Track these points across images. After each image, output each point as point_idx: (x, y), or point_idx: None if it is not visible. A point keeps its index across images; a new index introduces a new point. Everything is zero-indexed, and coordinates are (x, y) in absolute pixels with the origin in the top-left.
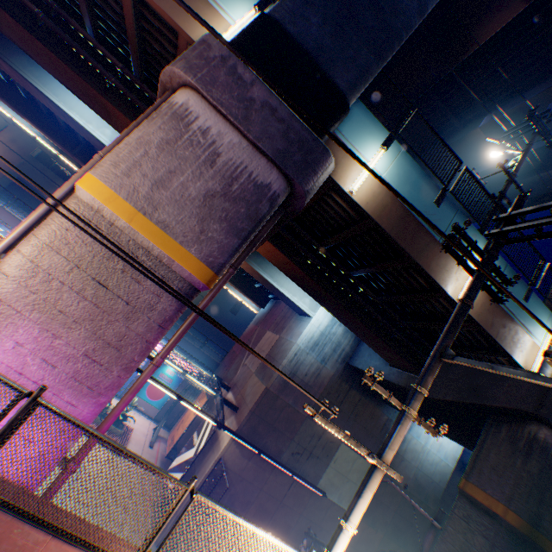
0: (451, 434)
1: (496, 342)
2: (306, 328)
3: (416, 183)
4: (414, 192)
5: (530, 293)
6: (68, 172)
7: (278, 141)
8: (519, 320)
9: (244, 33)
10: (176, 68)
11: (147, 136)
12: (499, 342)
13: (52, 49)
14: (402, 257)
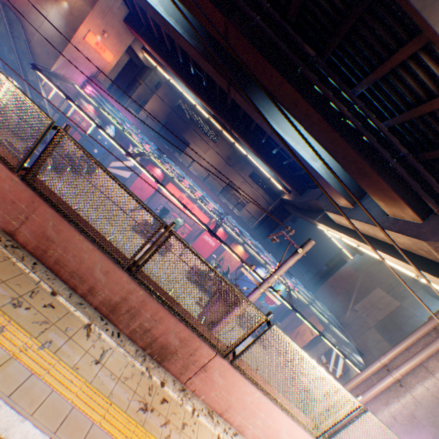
0: None
1: None
2: None
3: None
4: None
5: None
6: (196, 116)
7: None
8: None
9: None
10: None
11: None
12: None
13: (346, 140)
14: None
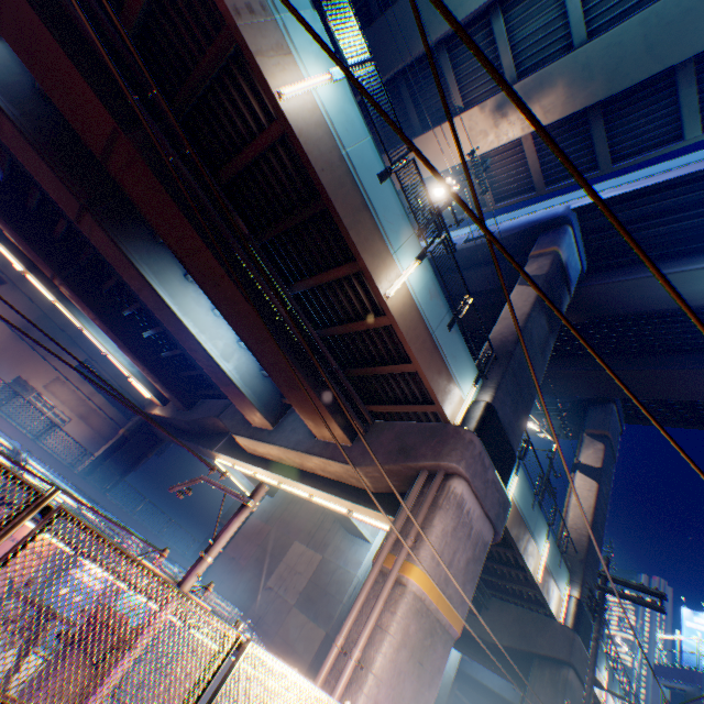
0: (499, 670)
1: (547, 603)
2: (366, 556)
3: (525, 494)
4: (524, 502)
5: (561, 559)
6: None
7: (495, 506)
8: (556, 581)
9: (483, 424)
10: (461, 467)
11: (446, 526)
12: (549, 603)
13: (282, 343)
14: (509, 546)
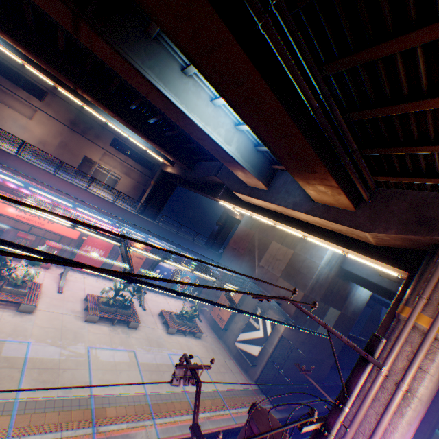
0: None
1: None
2: (326, 253)
3: None
4: None
5: None
6: None
7: None
8: None
9: None
10: None
11: None
12: None
13: (308, 139)
14: None
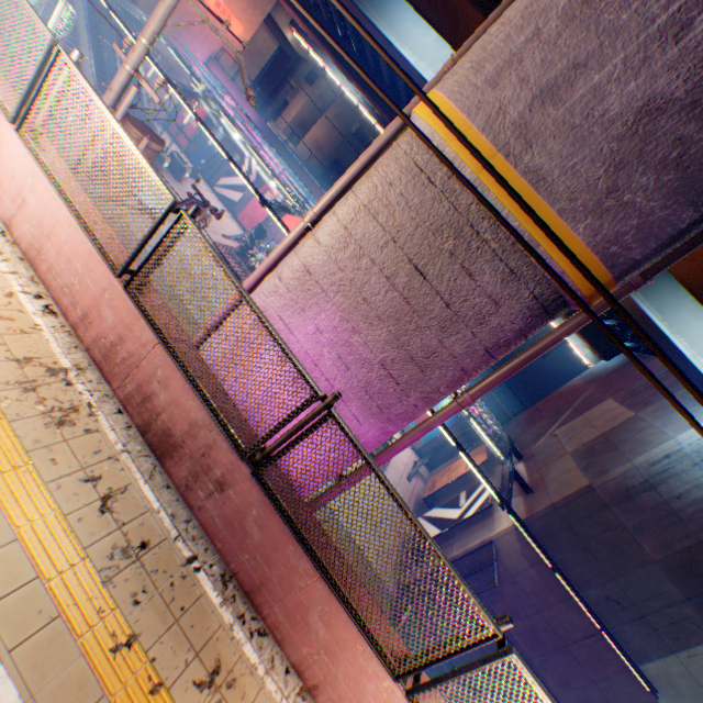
0: None
1: None
2: None
3: None
4: None
5: None
6: None
7: None
8: None
9: None
10: None
11: None
12: None
13: None
14: None
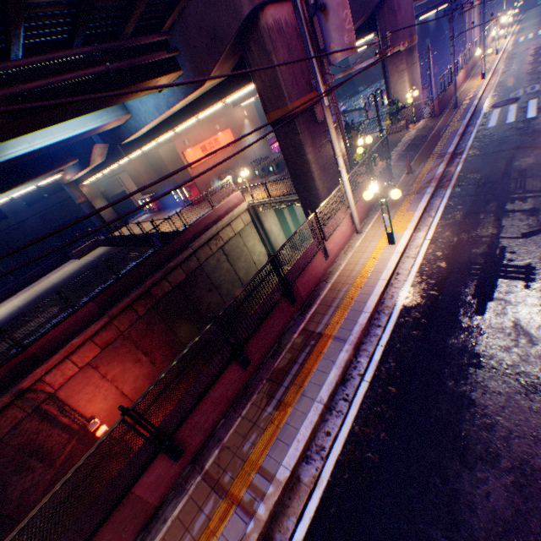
0: None
1: None
2: None
3: None
4: None
5: None
6: None
7: None
8: None
9: None
10: None
11: None
12: None
13: None
14: None
